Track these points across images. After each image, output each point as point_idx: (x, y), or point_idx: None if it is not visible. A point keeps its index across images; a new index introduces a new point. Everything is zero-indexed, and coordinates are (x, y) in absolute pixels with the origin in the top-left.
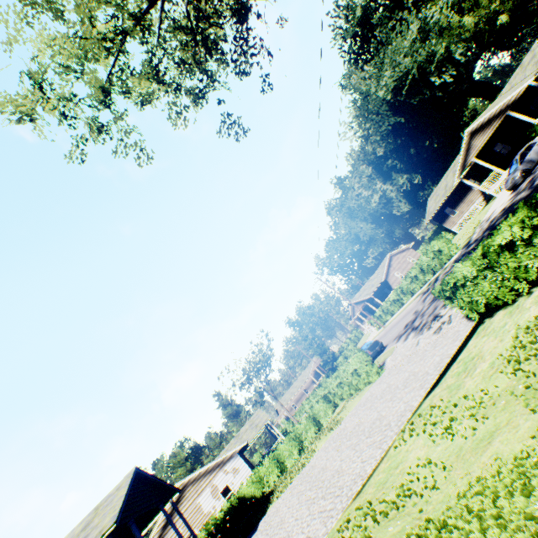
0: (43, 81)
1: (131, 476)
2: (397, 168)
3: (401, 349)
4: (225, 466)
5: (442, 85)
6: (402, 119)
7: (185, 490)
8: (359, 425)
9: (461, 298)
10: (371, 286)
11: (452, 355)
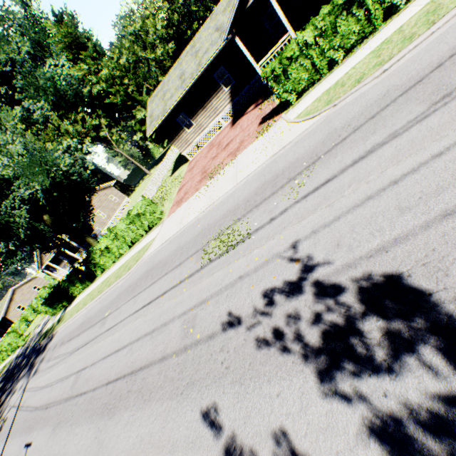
0: None
1: None
2: None
3: None
4: None
5: None
6: None
7: None
8: None
9: None
10: None
11: None
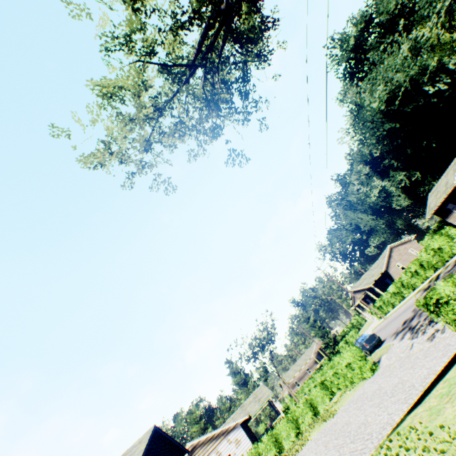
0: (111, 139)
1: (150, 432)
2: (394, 166)
3: (396, 348)
4: (229, 435)
5: (436, 92)
6: (396, 125)
7: (194, 451)
8: (347, 425)
9: (447, 313)
10: (371, 275)
11: (441, 370)
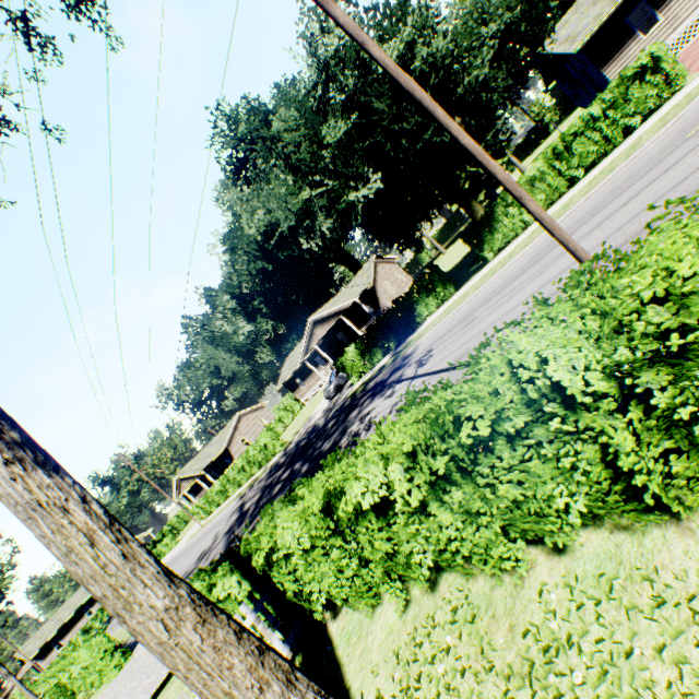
0: None
1: None
2: (264, 311)
3: None
4: None
5: (311, 248)
6: (270, 266)
7: None
8: None
9: None
10: (209, 455)
11: None
